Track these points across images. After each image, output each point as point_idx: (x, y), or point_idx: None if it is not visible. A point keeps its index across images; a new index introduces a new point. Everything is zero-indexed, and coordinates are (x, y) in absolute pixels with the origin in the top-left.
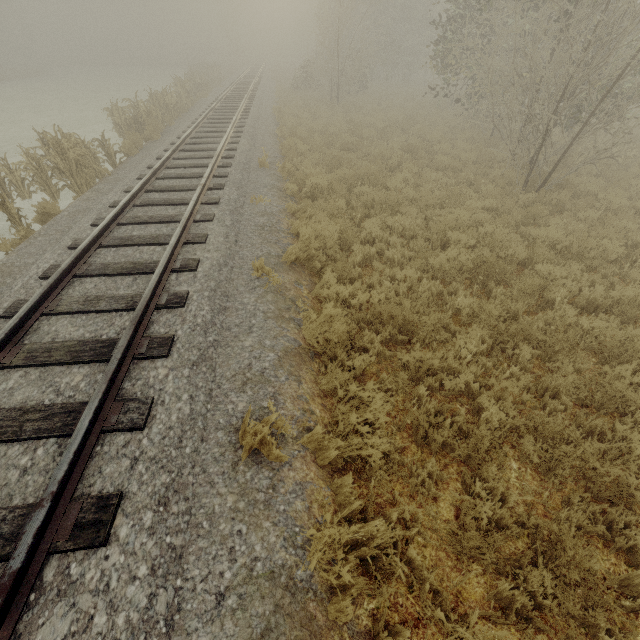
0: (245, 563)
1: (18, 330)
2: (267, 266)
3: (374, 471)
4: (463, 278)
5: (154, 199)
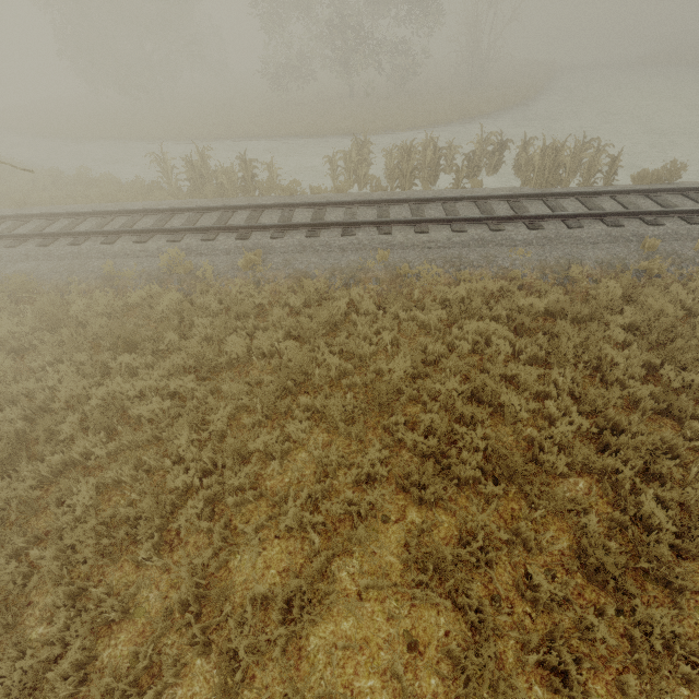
0: (218, 265)
1: (333, 205)
2: (391, 262)
3: (235, 302)
4: (389, 389)
5: (489, 206)
